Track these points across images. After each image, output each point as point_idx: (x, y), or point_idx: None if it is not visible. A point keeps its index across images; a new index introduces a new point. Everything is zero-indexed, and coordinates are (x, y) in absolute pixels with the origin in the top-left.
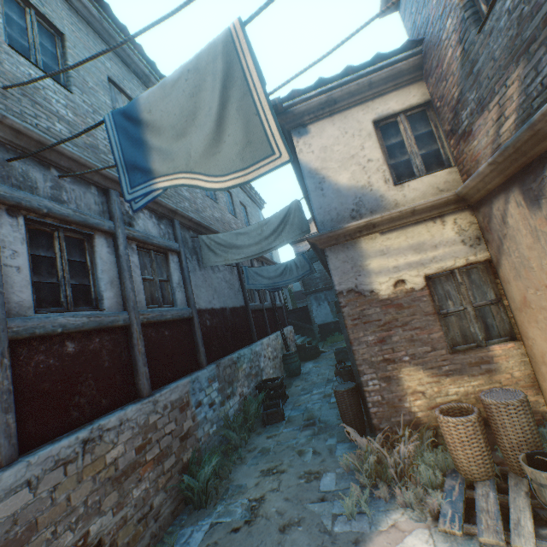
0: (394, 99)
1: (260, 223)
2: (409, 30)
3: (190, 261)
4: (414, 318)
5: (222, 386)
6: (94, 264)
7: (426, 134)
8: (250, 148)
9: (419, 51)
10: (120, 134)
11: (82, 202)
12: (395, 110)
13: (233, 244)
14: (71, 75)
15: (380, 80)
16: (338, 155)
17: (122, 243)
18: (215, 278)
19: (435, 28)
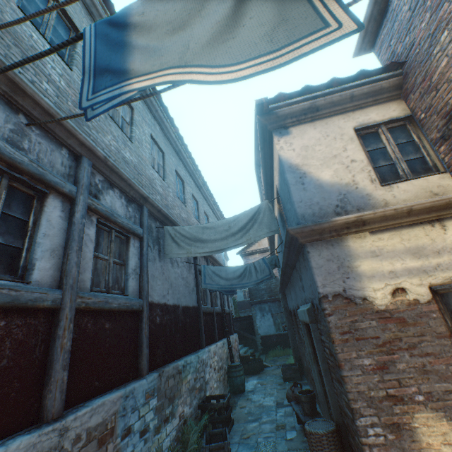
0: (374, 112)
1: (228, 219)
2: (386, 60)
3: (151, 250)
4: (424, 339)
5: (161, 404)
6: (37, 225)
7: (407, 144)
8: (285, 26)
9: (399, 73)
10: (98, 41)
11: (46, 158)
12: (376, 120)
13: (198, 237)
14: (75, 58)
15: (361, 95)
16: (320, 154)
17: (80, 210)
18: (173, 272)
19: (423, 47)
